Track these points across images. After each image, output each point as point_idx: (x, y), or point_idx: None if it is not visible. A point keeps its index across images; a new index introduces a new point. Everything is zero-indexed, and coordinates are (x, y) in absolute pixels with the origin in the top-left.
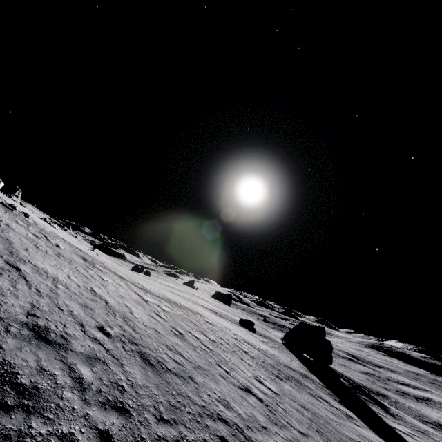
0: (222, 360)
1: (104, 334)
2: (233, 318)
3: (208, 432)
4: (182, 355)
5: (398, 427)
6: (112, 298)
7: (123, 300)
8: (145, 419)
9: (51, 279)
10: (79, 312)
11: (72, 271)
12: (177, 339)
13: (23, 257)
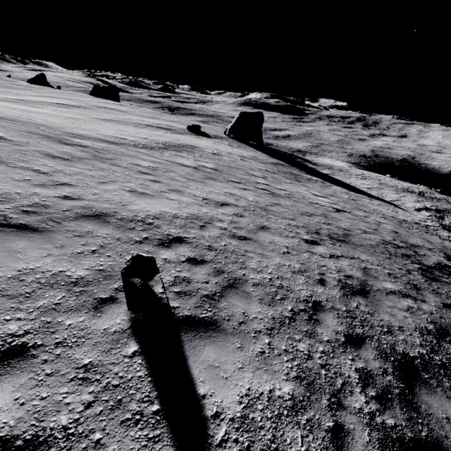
0: (300, 195)
1: (317, 245)
2: (179, 128)
3: (402, 257)
4: (311, 214)
5: (326, 172)
6: (214, 193)
7: (214, 188)
8: (415, 280)
9: (198, 222)
10: (283, 241)
11: (137, 184)
12: (281, 199)
13: (121, 215)
